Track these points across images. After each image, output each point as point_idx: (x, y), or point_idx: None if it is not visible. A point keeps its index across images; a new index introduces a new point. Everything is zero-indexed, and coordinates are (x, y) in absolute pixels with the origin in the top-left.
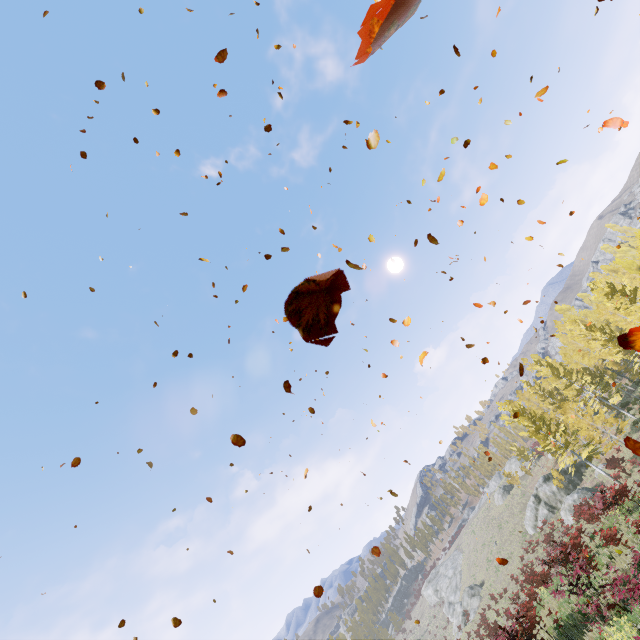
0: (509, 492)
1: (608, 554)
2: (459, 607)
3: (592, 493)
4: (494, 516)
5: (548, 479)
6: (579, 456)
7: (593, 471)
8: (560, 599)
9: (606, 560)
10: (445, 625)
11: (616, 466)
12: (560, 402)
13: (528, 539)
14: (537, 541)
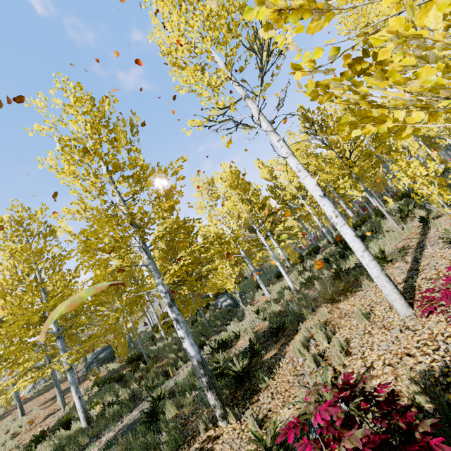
0: None
1: None
2: None
3: None
4: None
5: None
6: None
7: None
8: None
9: None
10: None
11: None
12: None
13: None
14: None
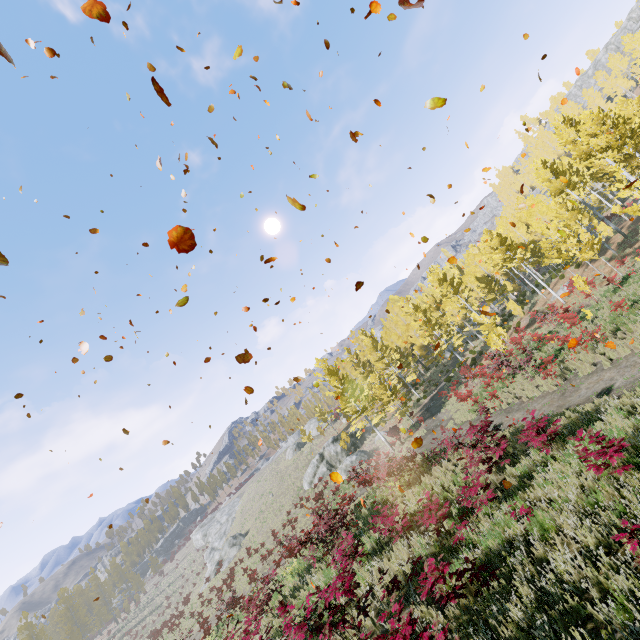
0: (301, 449)
1: (376, 536)
2: (218, 555)
3: (368, 456)
4: (281, 469)
5: (337, 440)
6: (370, 422)
7: (374, 437)
8: (303, 593)
9: (372, 547)
10: (201, 569)
11: (395, 434)
12: (369, 373)
13: (301, 494)
14: (308, 497)
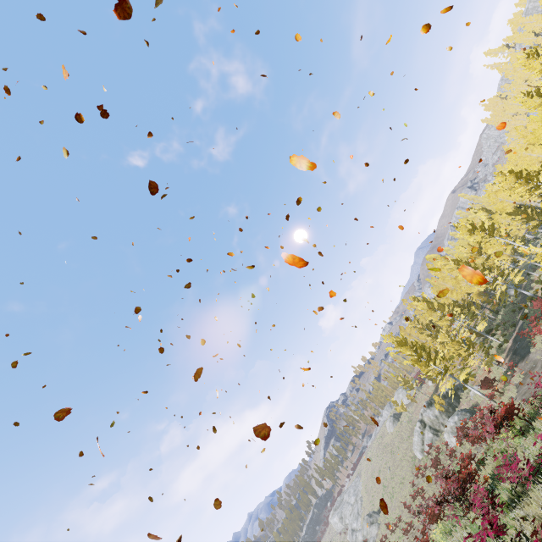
0: (398, 419)
1: (508, 488)
2: (360, 535)
3: (470, 414)
4: (387, 443)
5: (431, 404)
6: (457, 379)
7: (468, 393)
8: None
9: (509, 498)
10: None
11: (490, 386)
12: (436, 333)
13: (417, 463)
14: (425, 465)
